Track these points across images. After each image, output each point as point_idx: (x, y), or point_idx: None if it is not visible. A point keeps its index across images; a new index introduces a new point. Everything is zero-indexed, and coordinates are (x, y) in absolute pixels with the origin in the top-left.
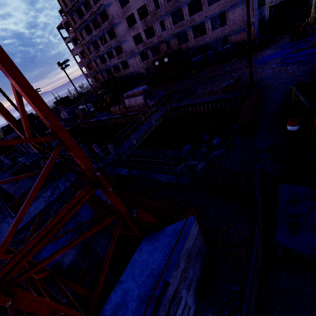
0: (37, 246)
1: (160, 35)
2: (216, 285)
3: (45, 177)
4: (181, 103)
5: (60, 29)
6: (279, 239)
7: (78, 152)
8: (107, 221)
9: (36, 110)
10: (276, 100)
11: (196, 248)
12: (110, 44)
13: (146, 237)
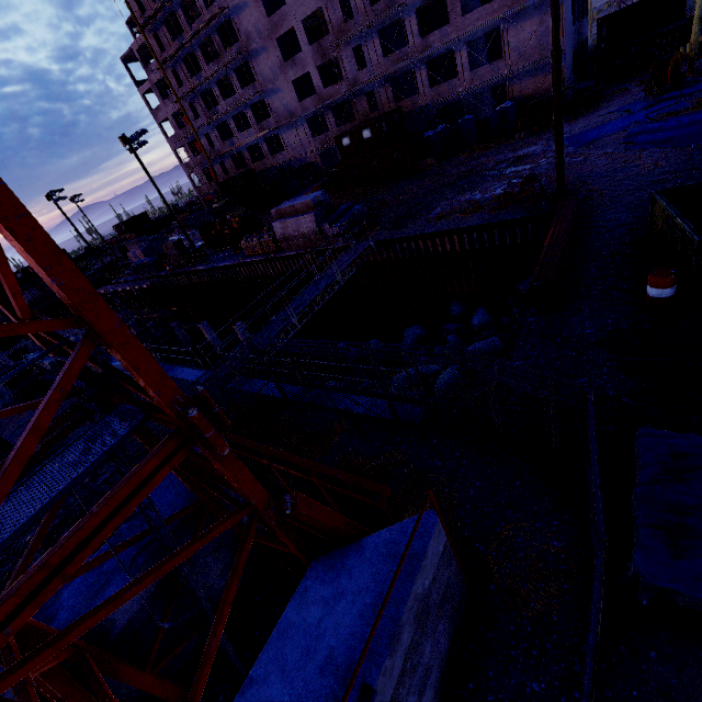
0: (19, 616)
1: (353, 78)
2: (486, 676)
3: (44, 427)
4: (402, 233)
5: (129, 62)
6: (644, 567)
7: (139, 359)
8: (219, 530)
9: (20, 249)
10: (619, 228)
11: (439, 589)
12: (241, 97)
13: (318, 561)
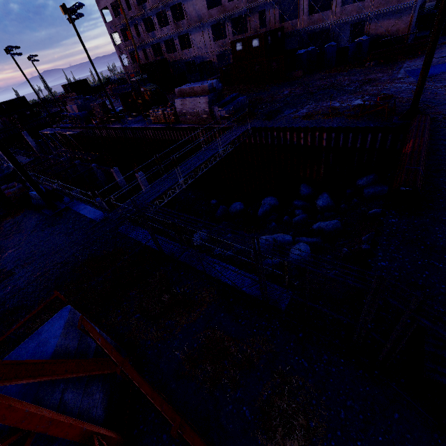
0: None
1: None
2: None
3: None
4: (274, 123)
5: None
6: None
7: None
8: None
9: None
10: None
11: None
12: None
13: None
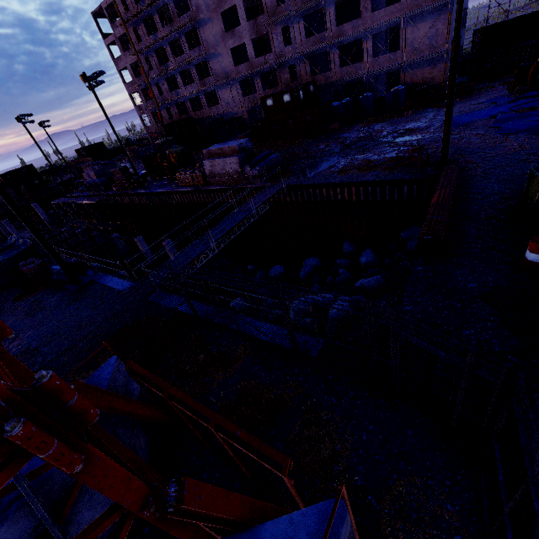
0: None
1: (280, 52)
2: None
3: None
4: (309, 180)
5: (98, 17)
6: None
7: None
8: None
9: None
10: (493, 196)
11: None
12: (188, 57)
13: None
